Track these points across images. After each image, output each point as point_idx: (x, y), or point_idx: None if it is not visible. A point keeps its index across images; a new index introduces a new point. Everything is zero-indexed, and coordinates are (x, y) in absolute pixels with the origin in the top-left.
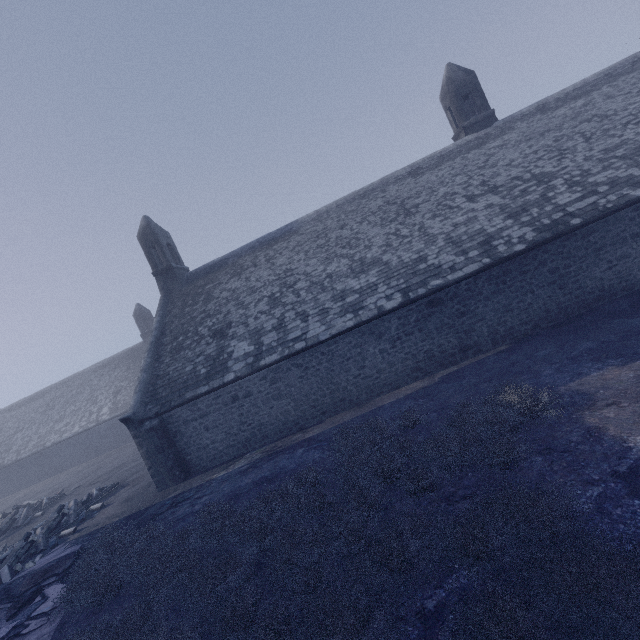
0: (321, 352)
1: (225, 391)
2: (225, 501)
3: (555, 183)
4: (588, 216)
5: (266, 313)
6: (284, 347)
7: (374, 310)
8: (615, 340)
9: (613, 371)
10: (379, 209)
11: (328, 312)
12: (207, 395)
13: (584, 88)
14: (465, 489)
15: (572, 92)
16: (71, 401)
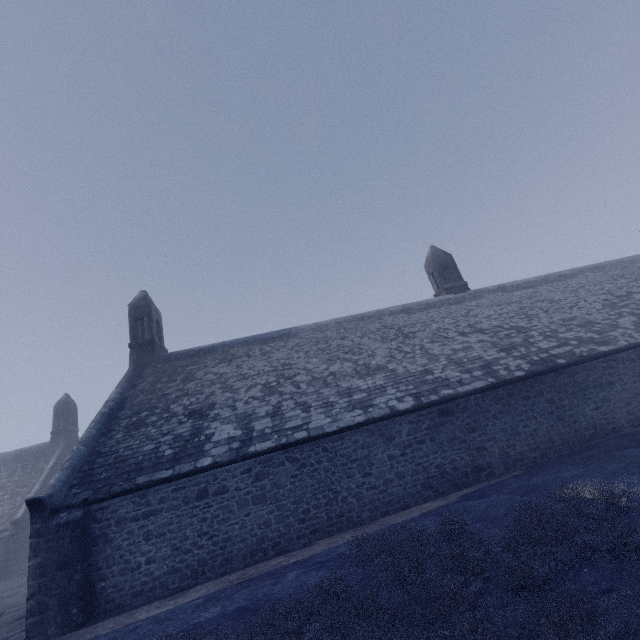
0: (323, 447)
1: (193, 481)
2: None
3: (532, 334)
4: (570, 359)
5: (259, 399)
6: (281, 435)
7: (386, 409)
8: None
9: None
10: (378, 330)
11: (333, 405)
12: (166, 484)
13: (529, 283)
14: (594, 584)
15: (522, 284)
16: None
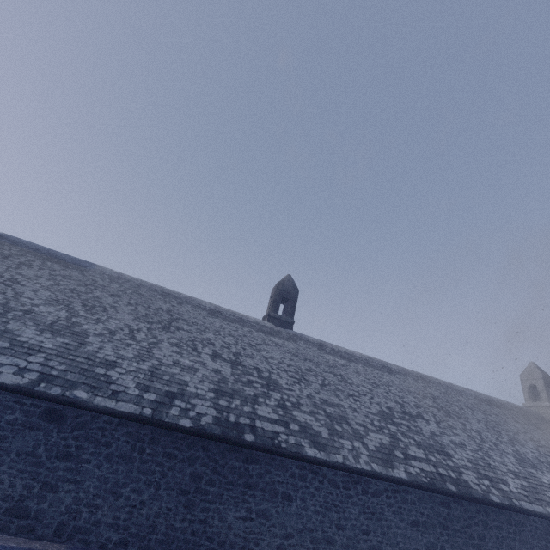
0: None
1: None
2: None
3: (274, 394)
4: (261, 440)
5: None
6: None
7: None
8: None
9: None
10: (157, 309)
11: None
12: None
13: (351, 356)
14: None
15: (343, 352)
16: None
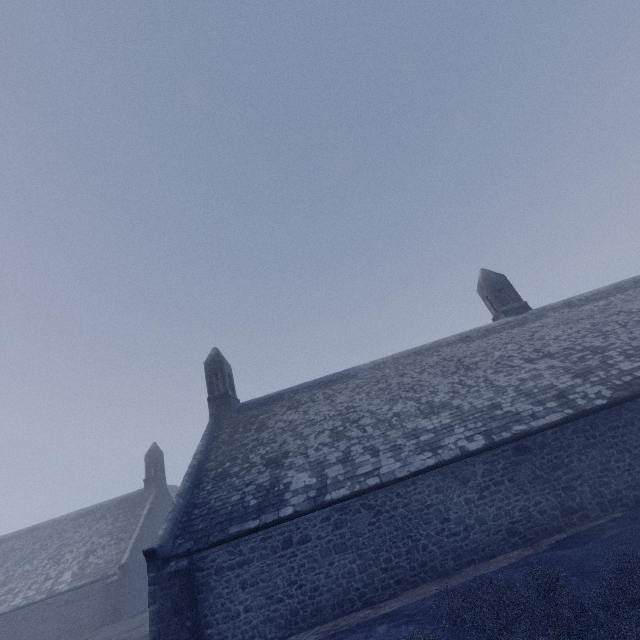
0: (396, 493)
1: (277, 530)
2: None
3: (610, 354)
4: None
5: (329, 445)
6: (353, 481)
7: (456, 450)
8: None
9: None
10: (437, 363)
11: (401, 448)
12: (254, 533)
13: (600, 294)
14: None
15: (590, 296)
16: (29, 557)
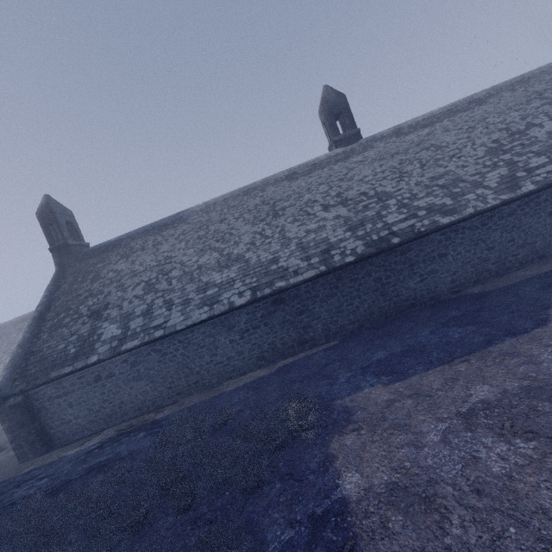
0: (178, 340)
1: (89, 371)
2: (55, 488)
3: (390, 203)
4: (405, 237)
5: (140, 298)
6: (146, 334)
7: (226, 305)
8: (399, 354)
9: (378, 390)
10: (255, 207)
11: (190, 303)
12: (72, 374)
13: (431, 119)
14: (213, 512)
15: (422, 121)
16: None
